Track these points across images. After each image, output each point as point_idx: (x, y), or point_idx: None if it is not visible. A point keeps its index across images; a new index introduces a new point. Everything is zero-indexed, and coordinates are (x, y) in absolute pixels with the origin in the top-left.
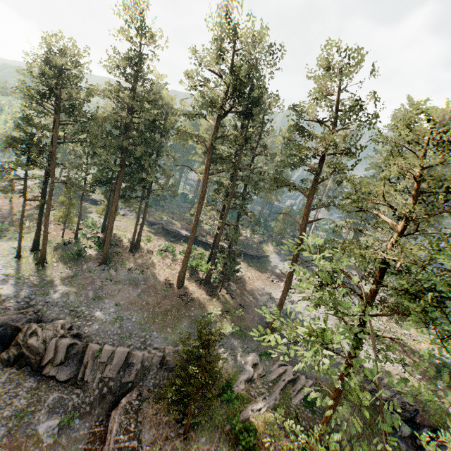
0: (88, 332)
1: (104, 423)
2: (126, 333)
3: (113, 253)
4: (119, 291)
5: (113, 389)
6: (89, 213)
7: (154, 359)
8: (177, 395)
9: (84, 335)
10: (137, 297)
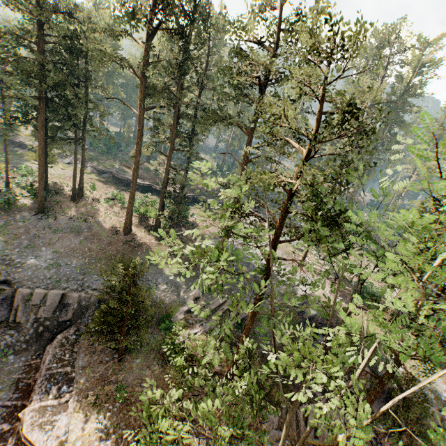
0: (19, 278)
1: (41, 356)
2: (63, 278)
3: (52, 202)
4: (58, 239)
5: (50, 328)
6: (27, 161)
7: (92, 299)
8: (101, 326)
9: (14, 282)
10: (78, 244)
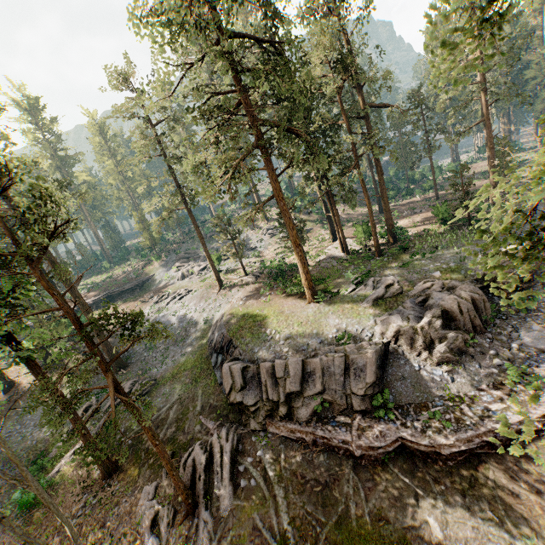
0: None
1: None
2: None
3: None
4: None
5: None
6: None
7: None
8: None
9: None
10: None
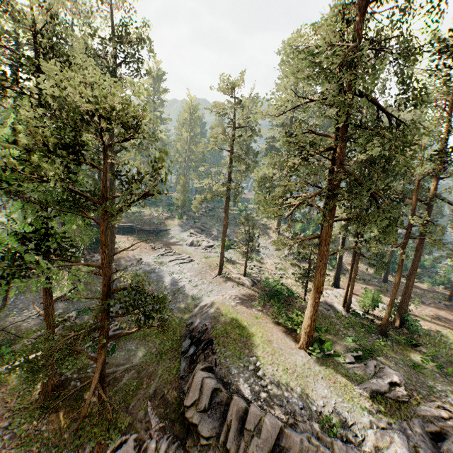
0: None
1: None
2: None
3: None
4: None
5: None
6: None
7: None
8: None
9: None
10: None
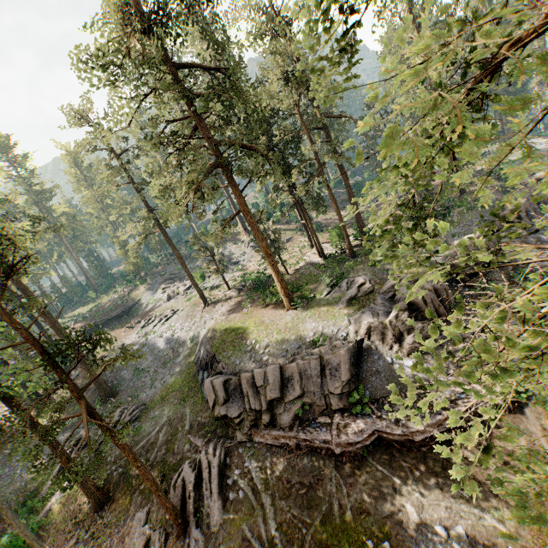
0: None
1: None
2: None
3: None
4: None
5: None
6: None
7: None
8: None
9: None
10: None
